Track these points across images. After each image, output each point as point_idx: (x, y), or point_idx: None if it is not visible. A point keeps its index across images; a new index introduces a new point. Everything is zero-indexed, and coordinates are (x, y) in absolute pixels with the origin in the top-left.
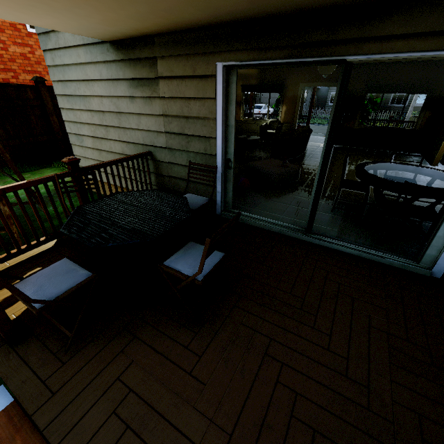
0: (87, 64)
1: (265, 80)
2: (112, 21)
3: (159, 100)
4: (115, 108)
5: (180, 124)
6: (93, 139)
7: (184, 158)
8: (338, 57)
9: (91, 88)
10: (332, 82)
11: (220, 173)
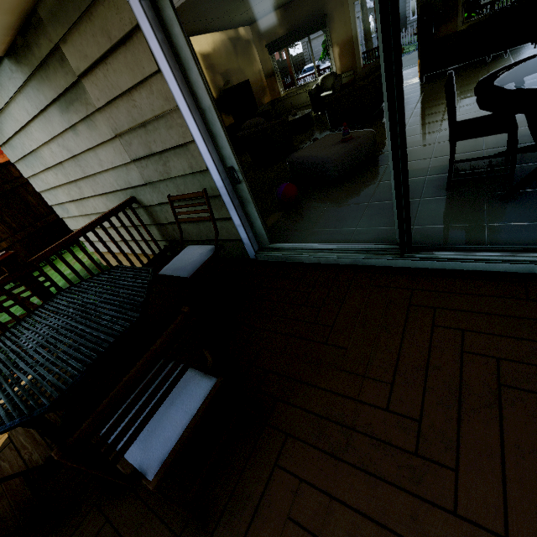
0: (9, 104)
1: (295, 21)
2: None
3: (100, 116)
4: (67, 153)
5: (142, 140)
6: (74, 204)
7: (172, 191)
8: None
9: (32, 137)
10: None
11: (228, 196)
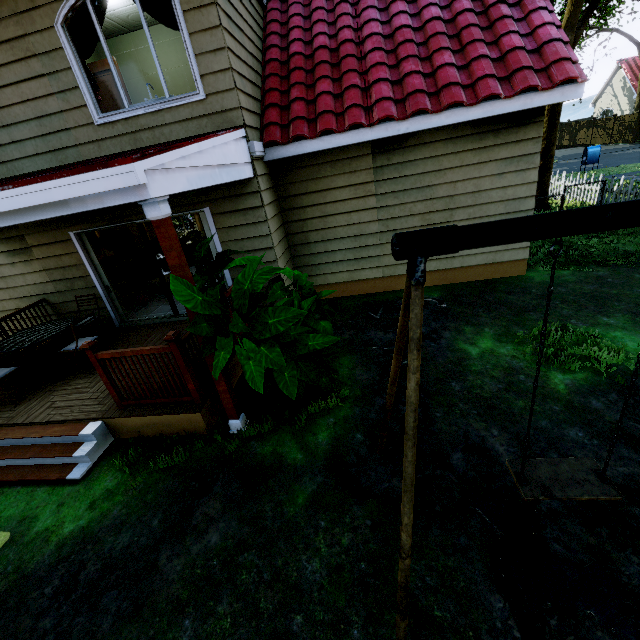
0: None
1: None
2: None
3: (37, 261)
4: None
5: (61, 273)
6: None
7: (74, 295)
8: (132, 222)
9: None
10: None
11: (105, 297)
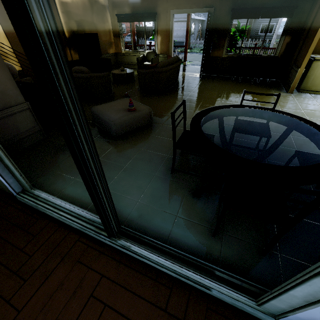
0: None
1: (137, 8)
2: None
3: None
4: None
5: None
6: None
7: None
8: None
9: None
10: (200, 7)
11: None
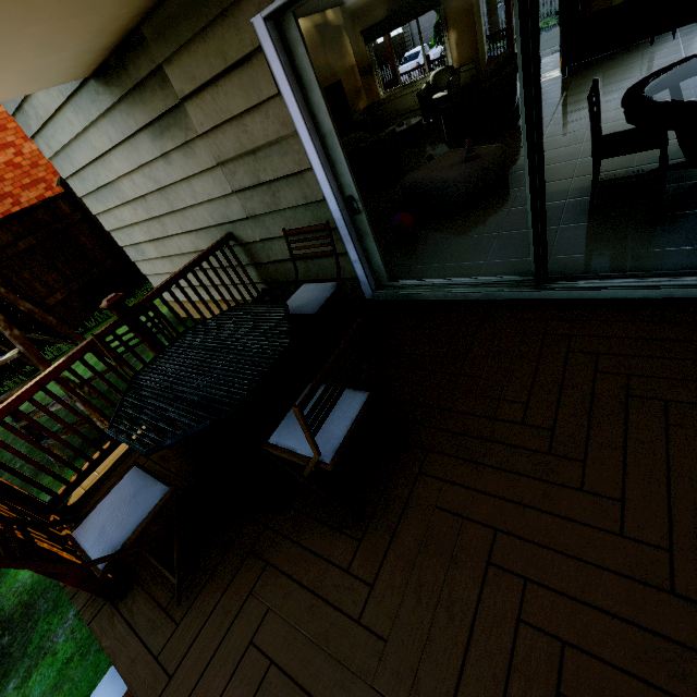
0: (87, 130)
1: None
2: (52, 40)
3: (201, 142)
4: (154, 184)
5: (249, 169)
6: (153, 243)
7: (280, 225)
8: None
9: (111, 167)
10: None
11: (345, 229)
